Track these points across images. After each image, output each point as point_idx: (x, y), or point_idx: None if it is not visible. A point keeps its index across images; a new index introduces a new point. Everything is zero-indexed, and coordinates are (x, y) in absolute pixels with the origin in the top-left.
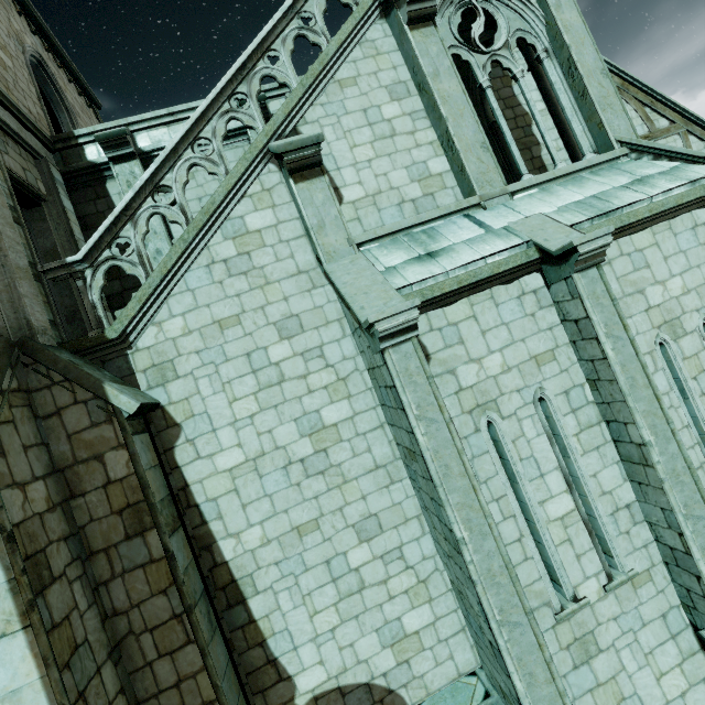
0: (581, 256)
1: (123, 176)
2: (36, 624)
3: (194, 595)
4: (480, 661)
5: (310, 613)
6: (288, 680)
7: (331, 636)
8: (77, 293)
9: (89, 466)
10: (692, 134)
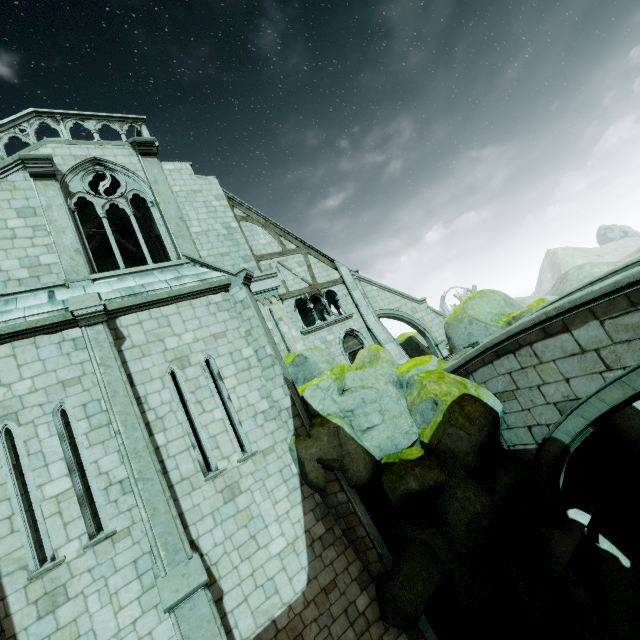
0: (79, 317)
1: None
2: None
3: None
4: None
5: None
6: None
7: None
8: None
9: None
10: (310, 254)
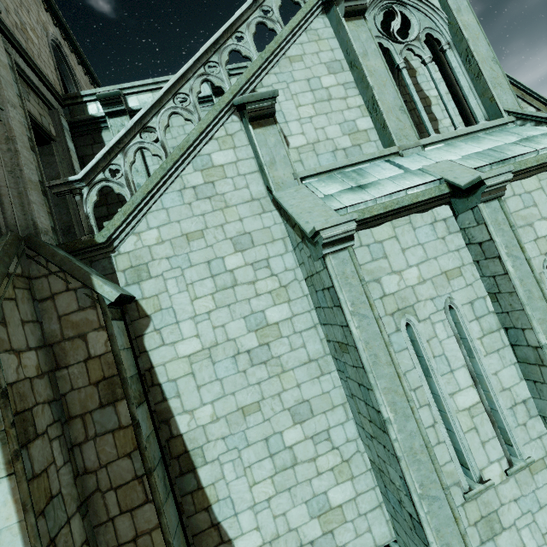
0: (487, 188)
1: (116, 127)
2: (19, 472)
3: (153, 460)
4: (395, 535)
5: (249, 483)
6: (228, 542)
7: (266, 505)
8: (73, 212)
9: (74, 343)
10: None
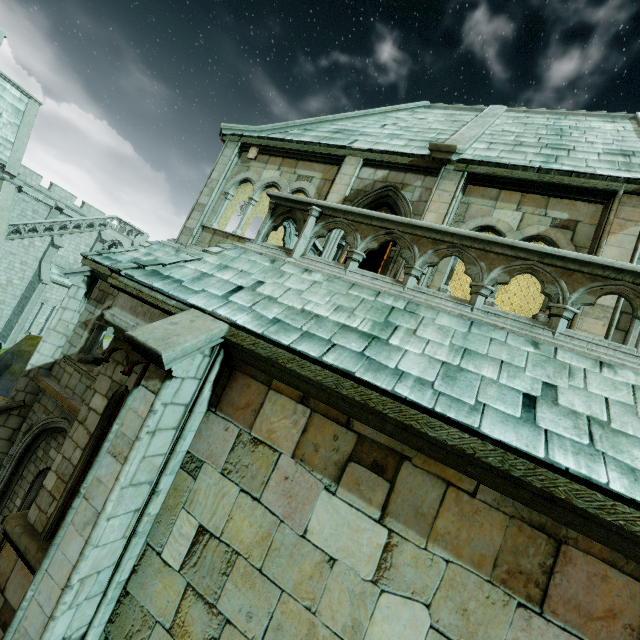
0: None
1: None
2: None
3: None
4: None
5: None
6: None
7: None
8: None
9: None
10: None
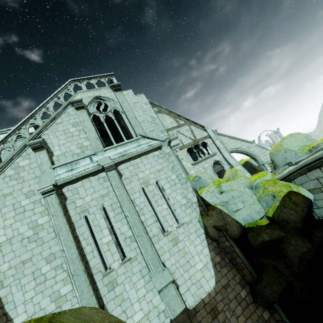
0: (105, 168)
1: None
2: None
3: None
4: None
5: (23, 292)
6: (10, 320)
7: (31, 300)
8: None
9: None
10: (192, 125)
